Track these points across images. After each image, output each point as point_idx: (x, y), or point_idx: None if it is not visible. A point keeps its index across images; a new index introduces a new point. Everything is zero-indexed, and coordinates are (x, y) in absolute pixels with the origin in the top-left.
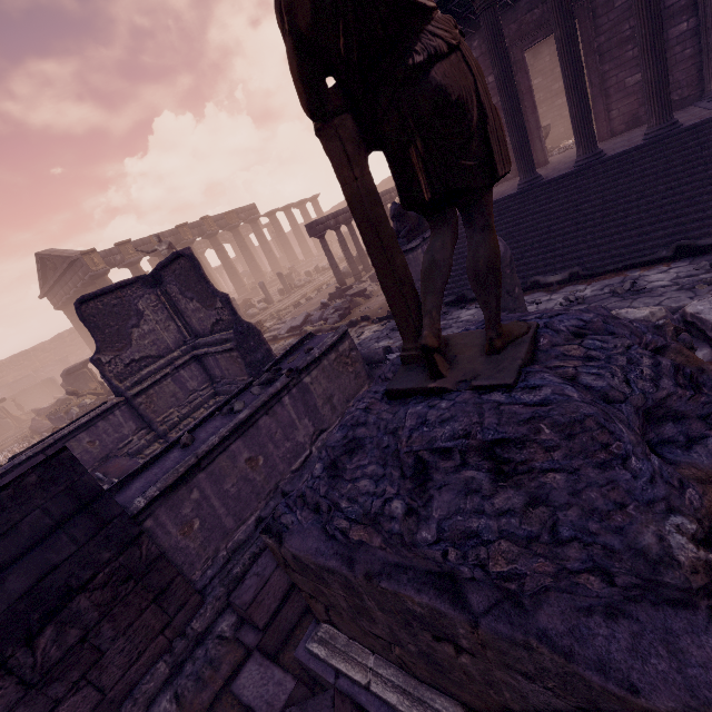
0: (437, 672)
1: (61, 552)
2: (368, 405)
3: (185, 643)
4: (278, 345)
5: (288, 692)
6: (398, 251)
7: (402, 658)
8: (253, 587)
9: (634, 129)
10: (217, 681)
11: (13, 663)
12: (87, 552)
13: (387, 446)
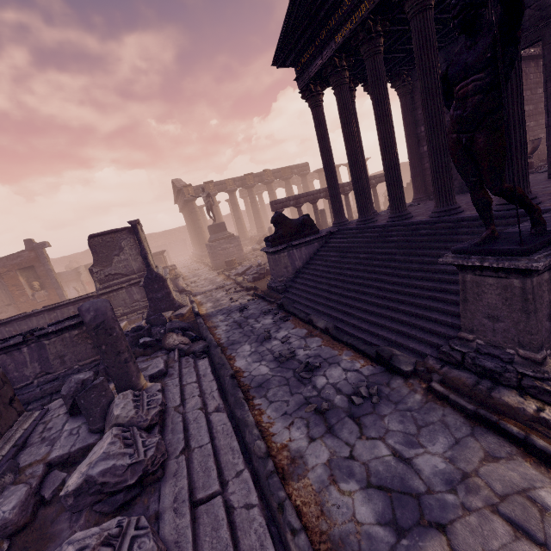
0: None
1: None
2: None
3: None
4: (223, 282)
5: None
6: None
7: None
8: None
9: None
10: None
11: None
12: None
13: None
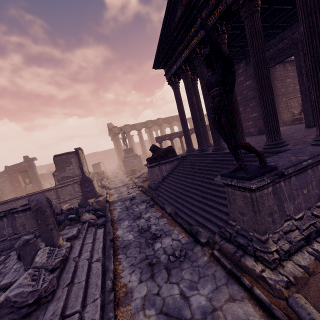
0: None
1: None
2: None
3: None
4: (128, 182)
5: None
6: None
7: None
8: None
9: None
10: None
11: None
12: None
13: None
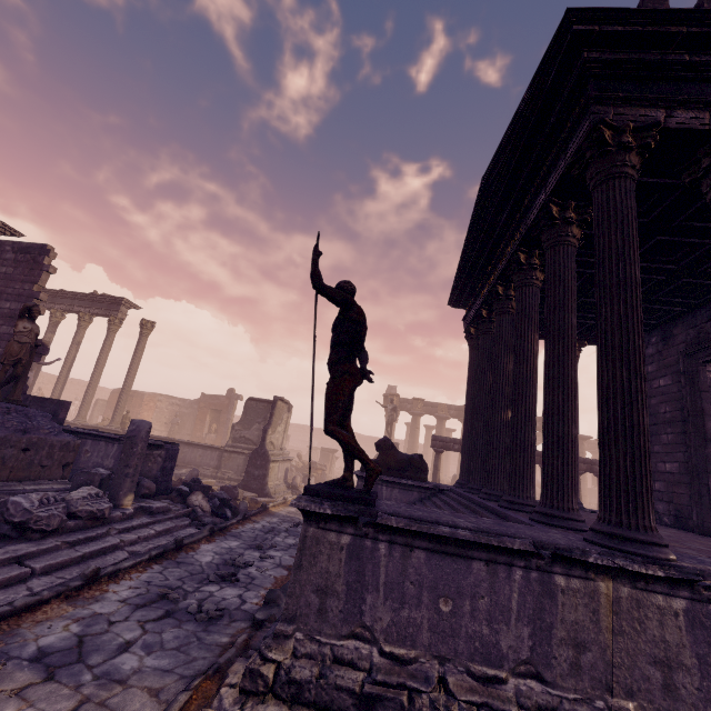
0: None
1: None
2: None
3: None
4: None
5: None
6: (21, 374)
7: None
8: None
9: None
10: None
11: None
12: None
13: None
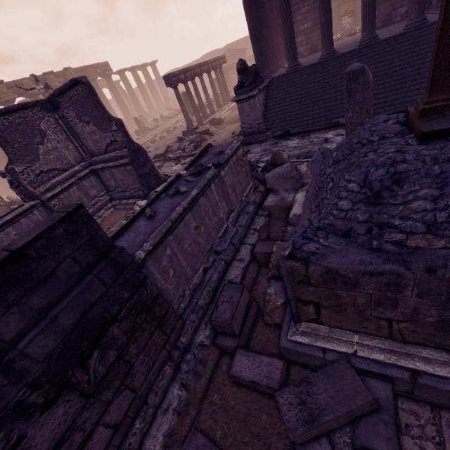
0: (444, 332)
1: (95, 293)
2: (398, 149)
3: (178, 352)
4: None
5: (280, 368)
6: None
7: (402, 329)
8: (228, 310)
9: (387, 26)
10: (207, 372)
11: (74, 381)
12: (113, 292)
13: (442, 172)
